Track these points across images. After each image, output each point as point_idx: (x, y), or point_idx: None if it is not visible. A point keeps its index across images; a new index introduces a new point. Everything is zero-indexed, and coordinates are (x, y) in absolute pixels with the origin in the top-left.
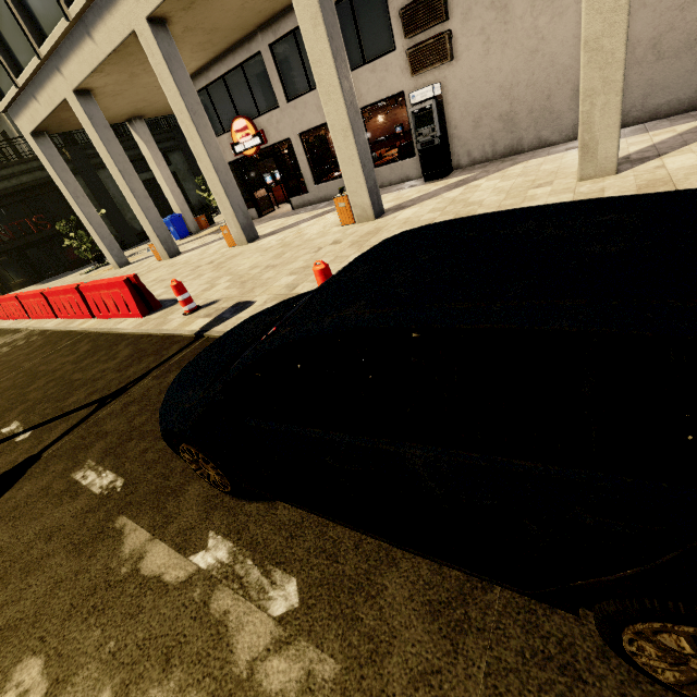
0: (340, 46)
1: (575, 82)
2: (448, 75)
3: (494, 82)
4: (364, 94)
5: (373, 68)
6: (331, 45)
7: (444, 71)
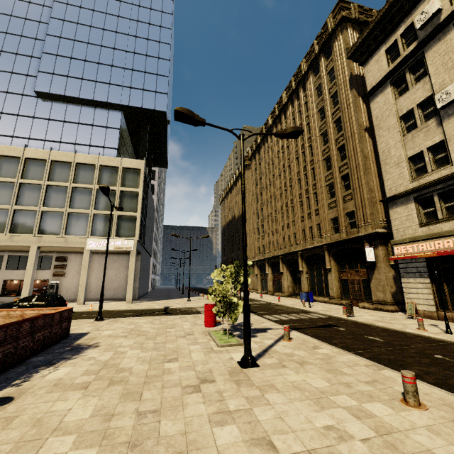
0: (36, 269)
1: (91, 289)
2: (63, 279)
3: (74, 284)
4: (36, 276)
5: (42, 271)
6: (34, 269)
7: (62, 278)
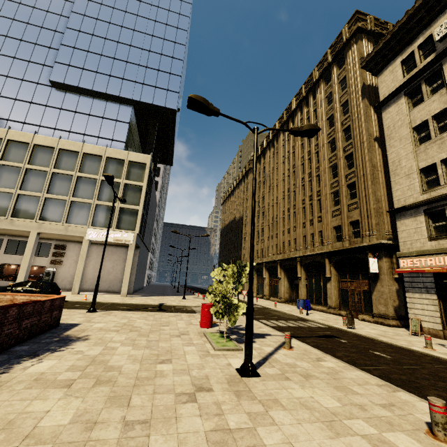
0: (33, 255)
1: (86, 280)
2: (59, 268)
3: (70, 273)
4: (34, 262)
5: (40, 258)
6: (32, 254)
7: (59, 266)
